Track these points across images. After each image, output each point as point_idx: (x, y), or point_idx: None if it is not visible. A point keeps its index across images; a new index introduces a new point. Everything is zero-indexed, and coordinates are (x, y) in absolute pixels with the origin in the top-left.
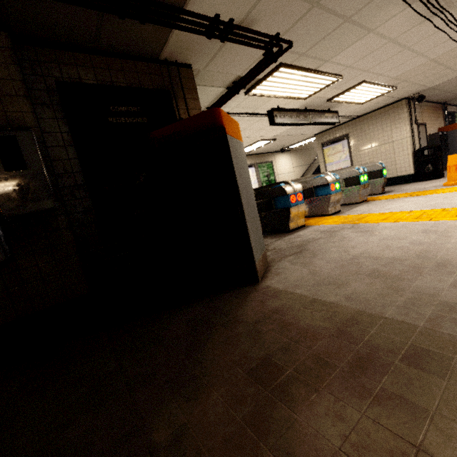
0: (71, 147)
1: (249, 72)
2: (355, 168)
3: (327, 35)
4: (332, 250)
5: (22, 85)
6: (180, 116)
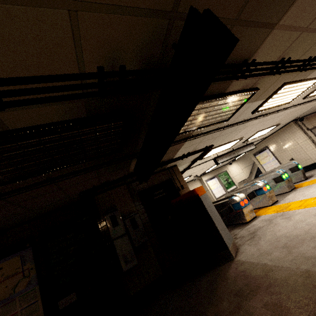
0: (145, 213)
1: (199, 156)
2: (276, 172)
3: (227, 136)
4: (268, 234)
5: (131, 198)
6: (177, 186)
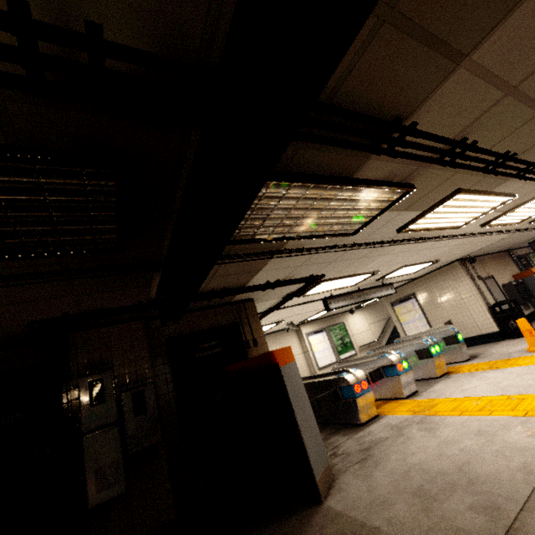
0: (171, 383)
1: (297, 290)
2: (422, 340)
3: (350, 264)
4: (393, 458)
5: (148, 349)
6: (246, 339)
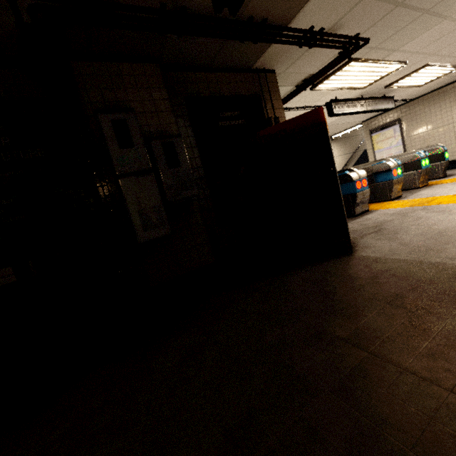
0: (195, 148)
1: (322, 70)
2: (416, 153)
3: (402, 28)
4: (413, 228)
5: (169, 103)
6: (267, 116)
